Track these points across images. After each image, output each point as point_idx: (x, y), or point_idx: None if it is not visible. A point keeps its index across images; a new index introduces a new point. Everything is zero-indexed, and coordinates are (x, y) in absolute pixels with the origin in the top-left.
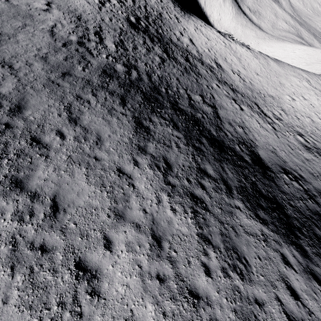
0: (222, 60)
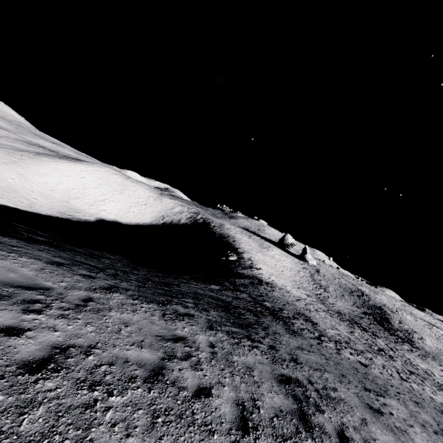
0: (297, 289)
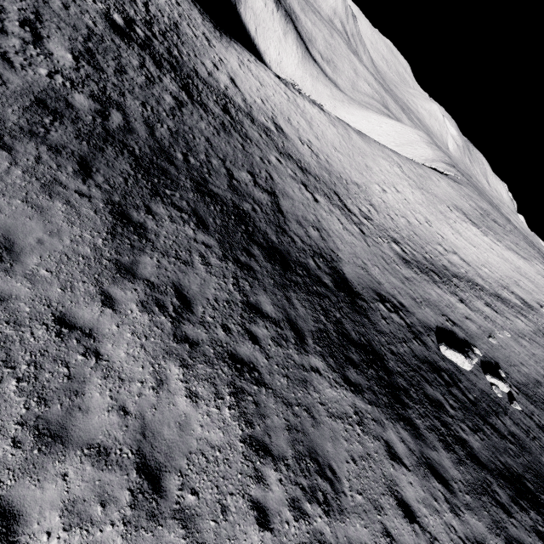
0: (285, 121)
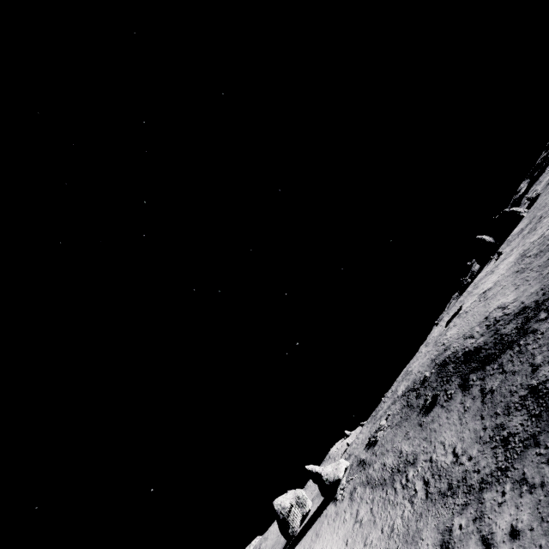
0: None
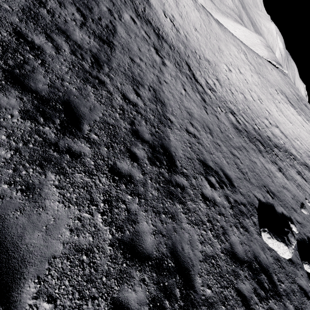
0: None
